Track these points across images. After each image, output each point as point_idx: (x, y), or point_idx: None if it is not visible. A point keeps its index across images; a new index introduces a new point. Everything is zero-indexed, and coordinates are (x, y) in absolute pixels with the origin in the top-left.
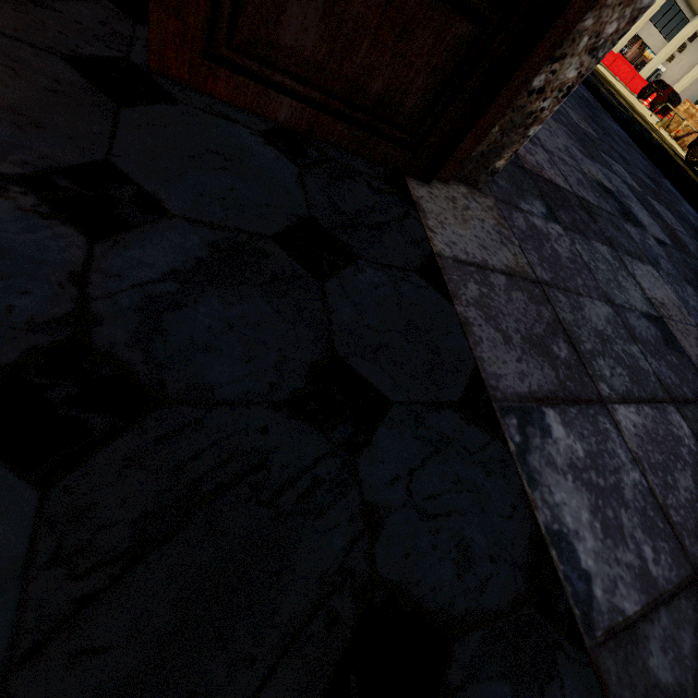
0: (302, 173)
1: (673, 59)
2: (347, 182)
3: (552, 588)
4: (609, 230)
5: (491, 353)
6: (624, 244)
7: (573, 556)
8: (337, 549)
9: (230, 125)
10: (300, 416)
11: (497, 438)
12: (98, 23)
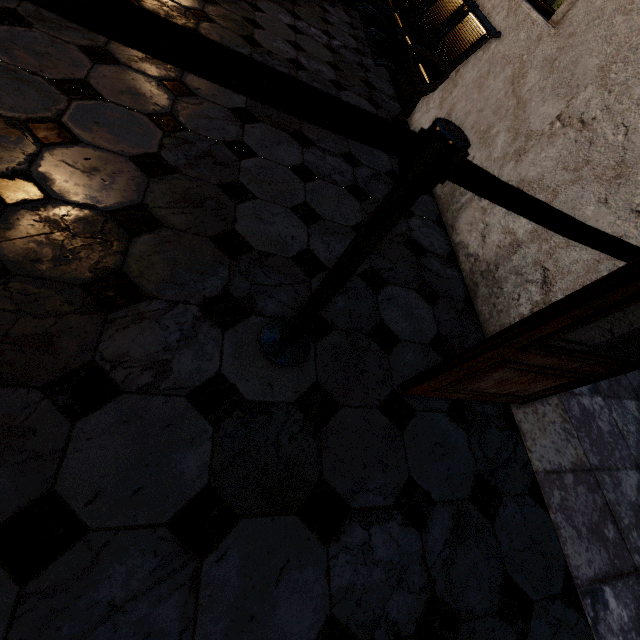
0: (468, 437)
1: None
2: (486, 431)
3: None
4: (635, 378)
5: (572, 549)
6: None
7: None
8: None
9: (436, 416)
10: (503, 618)
11: (582, 616)
12: (379, 368)
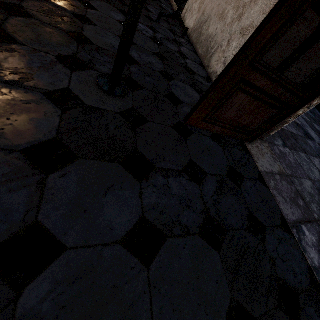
0: (223, 150)
1: None
2: (233, 149)
3: (317, 283)
4: (303, 145)
5: (283, 206)
6: (309, 151)
7: (319, 274)
8: (269, 269)
9: (205, 137)
10: (250, 232)
11: (292, 236)
12: (171, 110)
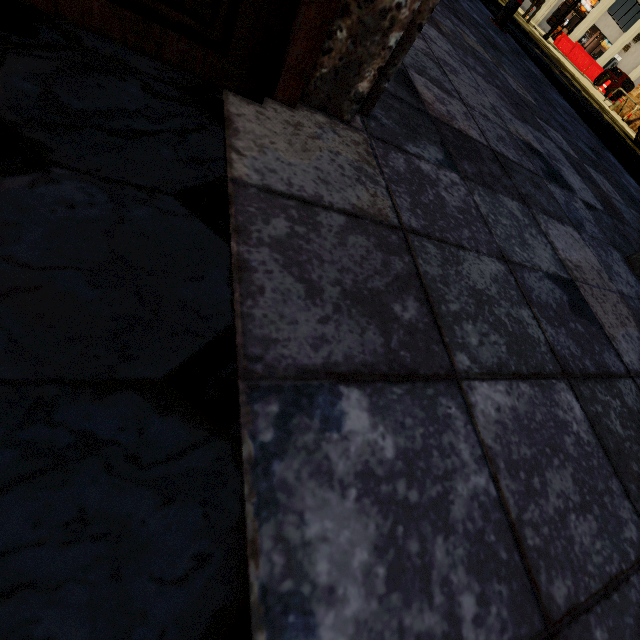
0: (7, 52)
1: (629, 49)
2: (101, 77)
3: None
4: (525, 187)
5: (272, 310)
6: (542, 203)
7: (304, 639)
8: None
9: None
10: None
11: (221, 437)
12: None
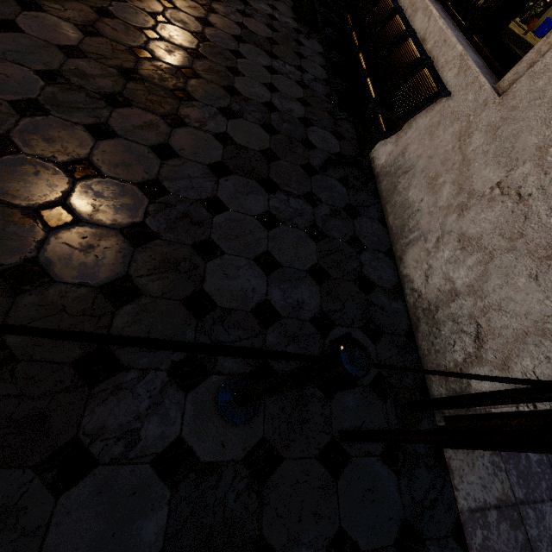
0: (398, 479)
1: None
2: (416, 471)
3: None
4: None
5: None
6: None
7: None
8: None
9: (369, 460)
10: None
11: None
12: (320, 415)
